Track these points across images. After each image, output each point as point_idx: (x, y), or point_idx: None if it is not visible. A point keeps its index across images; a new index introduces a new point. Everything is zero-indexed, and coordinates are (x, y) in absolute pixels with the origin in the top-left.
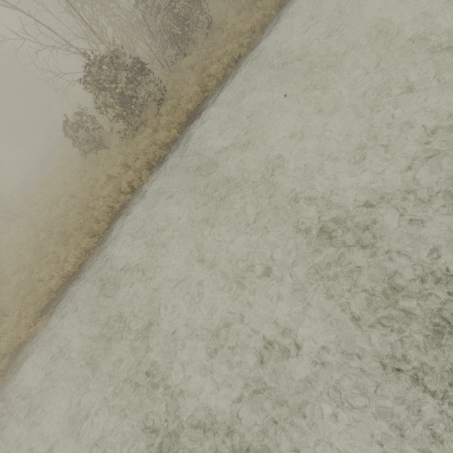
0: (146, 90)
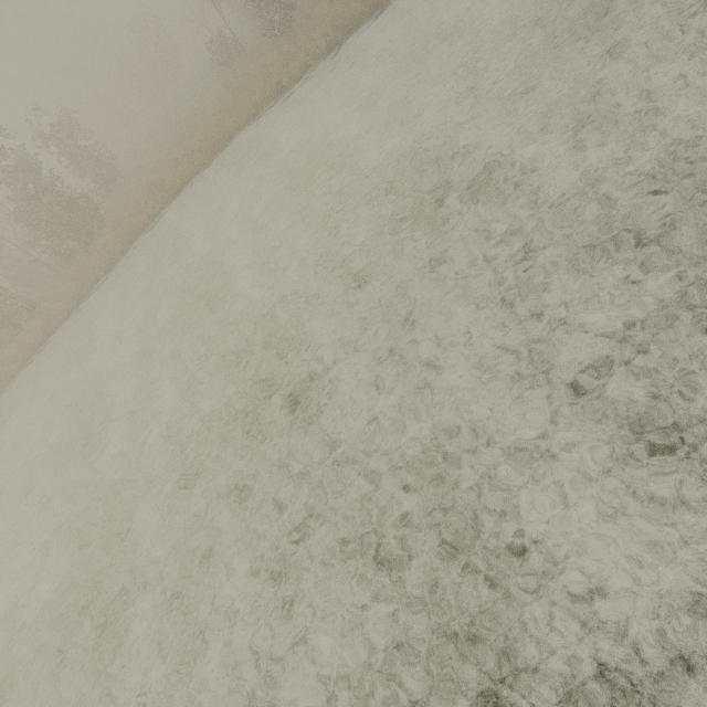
0: (24, 298)
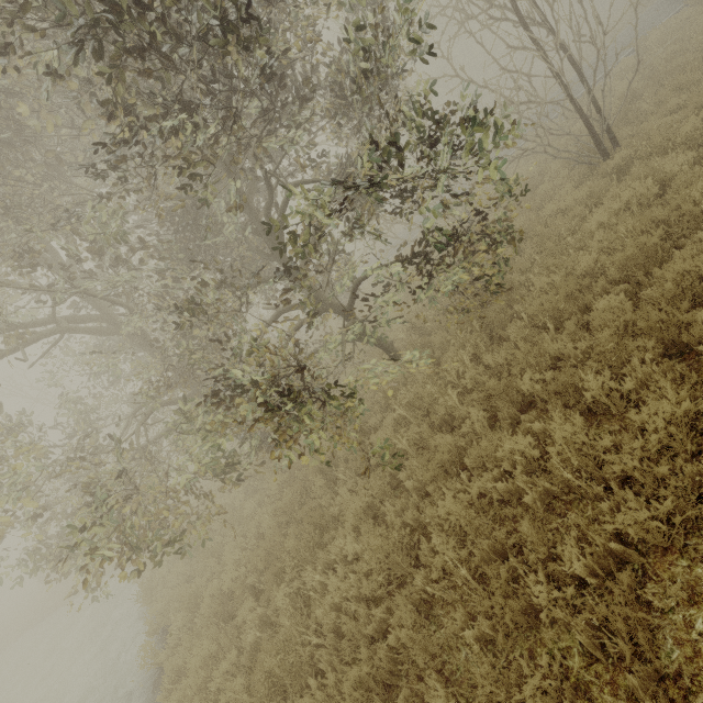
0: None
